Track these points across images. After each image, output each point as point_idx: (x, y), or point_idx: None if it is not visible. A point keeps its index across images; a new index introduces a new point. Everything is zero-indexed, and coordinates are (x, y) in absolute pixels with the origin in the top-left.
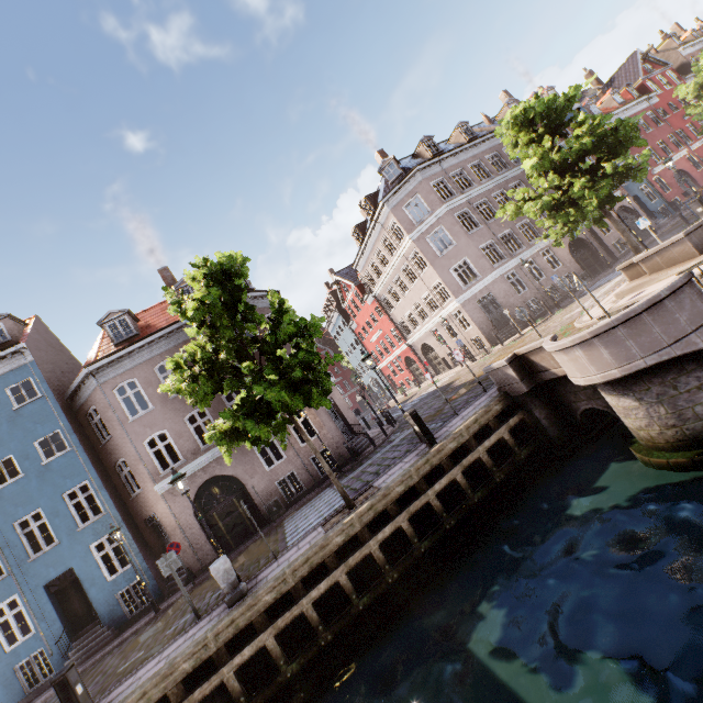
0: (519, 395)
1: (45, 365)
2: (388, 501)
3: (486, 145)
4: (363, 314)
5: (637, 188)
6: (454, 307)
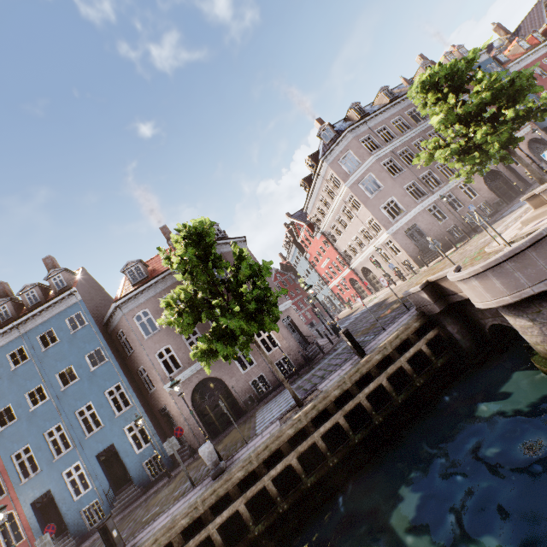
0: (433, 314)
1: (89, 302)
2: (327, 402)
3: (404, 103)
4: (313, 246)
5: (546, 120)
6: (385, 237)
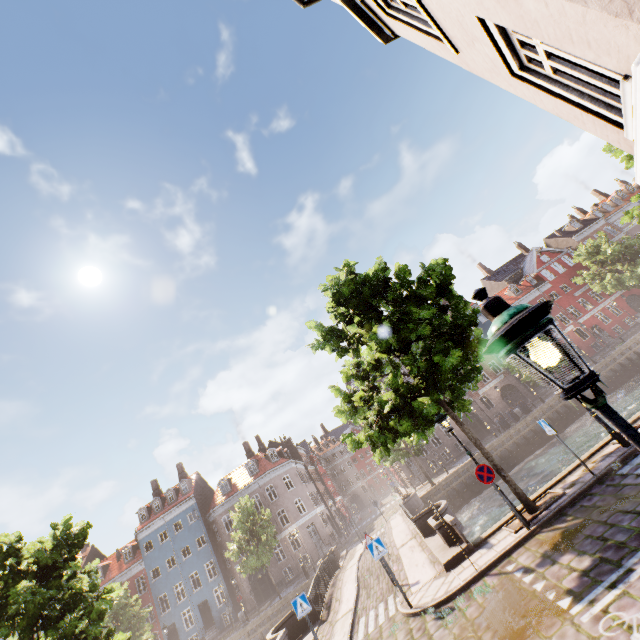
0: None
1: (199, 501)
2: (287, 601)
3: None
4: None
5: None
6: None
